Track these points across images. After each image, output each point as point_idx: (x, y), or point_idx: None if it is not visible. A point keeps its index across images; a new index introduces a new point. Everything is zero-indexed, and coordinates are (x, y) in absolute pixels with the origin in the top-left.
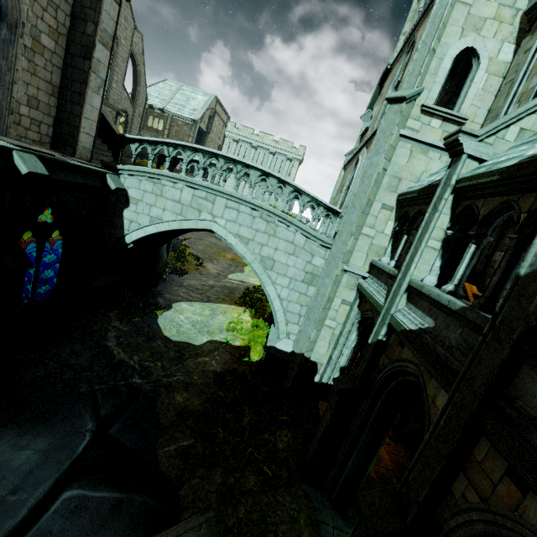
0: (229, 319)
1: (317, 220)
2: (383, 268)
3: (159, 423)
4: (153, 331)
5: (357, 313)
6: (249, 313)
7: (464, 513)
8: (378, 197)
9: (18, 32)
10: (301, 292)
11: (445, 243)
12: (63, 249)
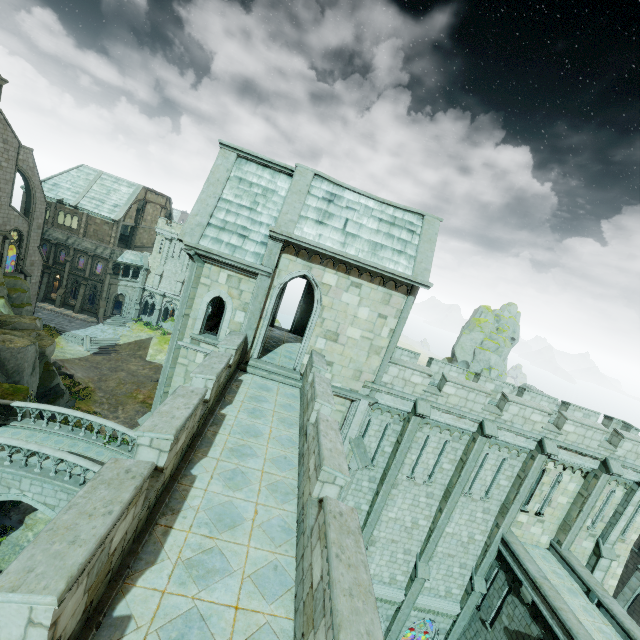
0: None
1: None
2: None
3: None
4: None
5: None
6: None
7: None
8: None
9: None
10: None
11: None
12: None
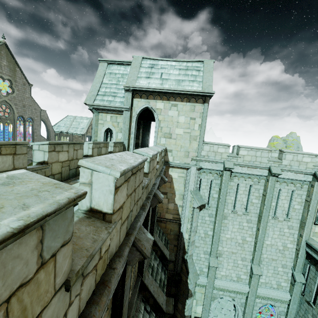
0: None
1: None
2: None
3: None
4: None
5: None
6: None
7: None
8: None
9: None
10: None
11: None
12: None
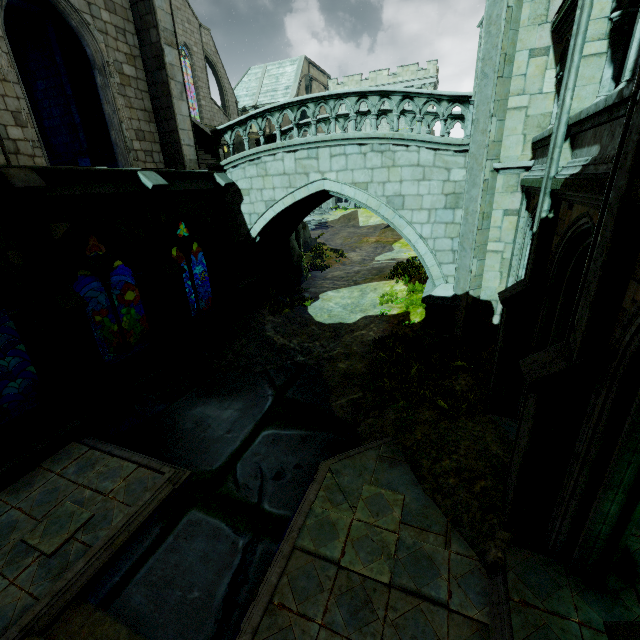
0: (381, 294)
1: (442, 122)
2: (542, 135)
3: (328, 386)
4: (305, 320)
5: (526, 219)
6: (403, 282)
7: (636, 319)
8: (520, 44)
9: (107, 73)
10: (447, 222)
11: (614, 36)
12: (206, 260)
